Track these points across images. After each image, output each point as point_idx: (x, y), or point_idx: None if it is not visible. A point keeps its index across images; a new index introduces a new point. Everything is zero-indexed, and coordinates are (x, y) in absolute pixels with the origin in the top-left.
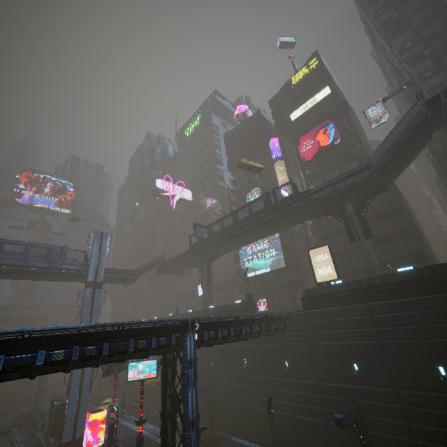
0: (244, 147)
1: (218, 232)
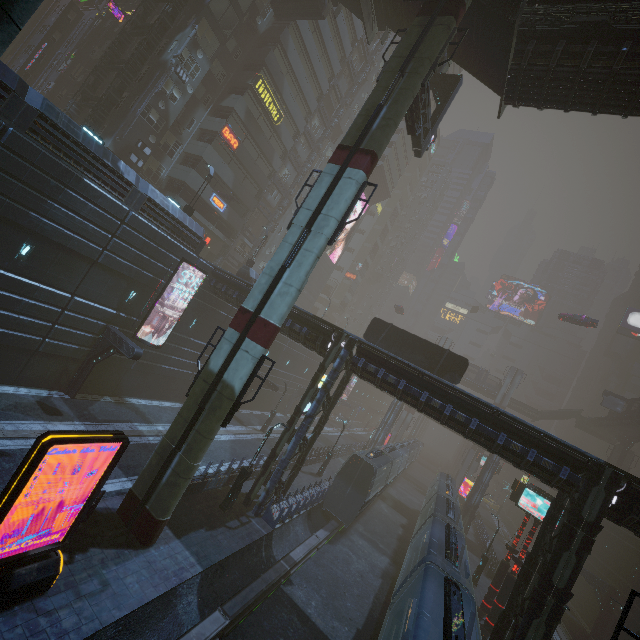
0: None
1: (633, 411)
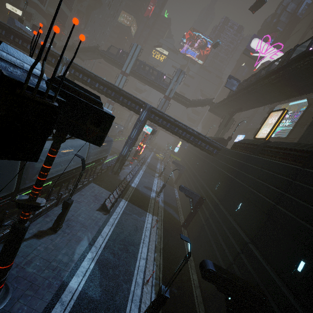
0: None
1: (242, 87)
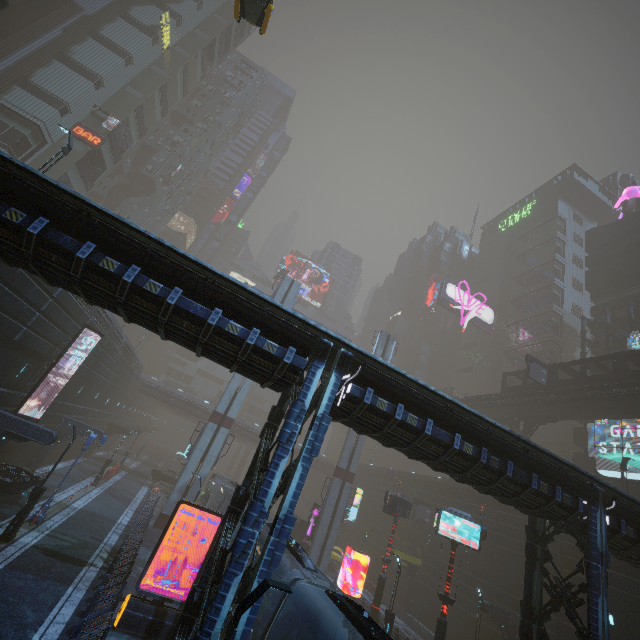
0: (634, 255)
1: (570, 381)
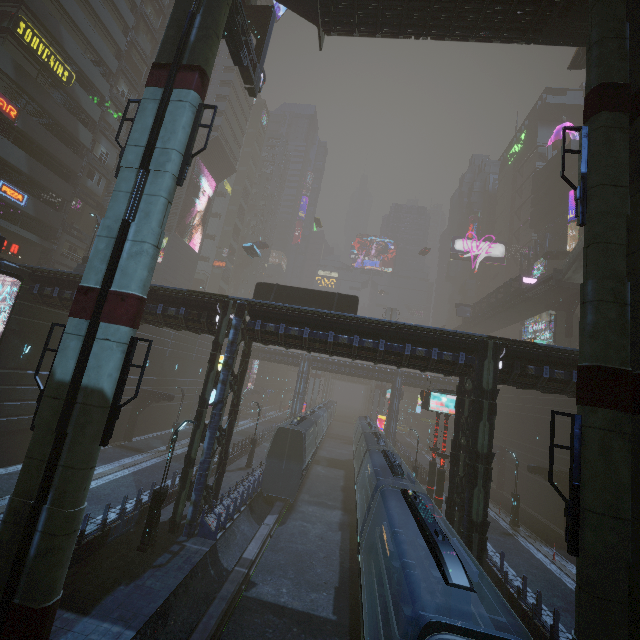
0: (547, 198)
1: (477, 312)
